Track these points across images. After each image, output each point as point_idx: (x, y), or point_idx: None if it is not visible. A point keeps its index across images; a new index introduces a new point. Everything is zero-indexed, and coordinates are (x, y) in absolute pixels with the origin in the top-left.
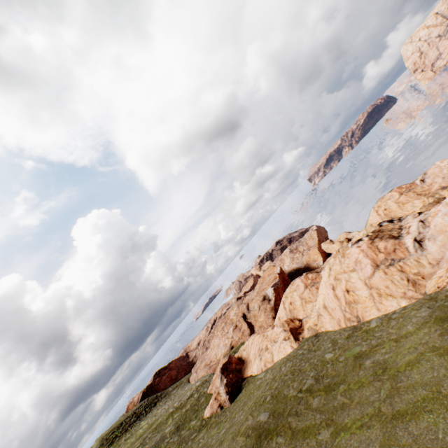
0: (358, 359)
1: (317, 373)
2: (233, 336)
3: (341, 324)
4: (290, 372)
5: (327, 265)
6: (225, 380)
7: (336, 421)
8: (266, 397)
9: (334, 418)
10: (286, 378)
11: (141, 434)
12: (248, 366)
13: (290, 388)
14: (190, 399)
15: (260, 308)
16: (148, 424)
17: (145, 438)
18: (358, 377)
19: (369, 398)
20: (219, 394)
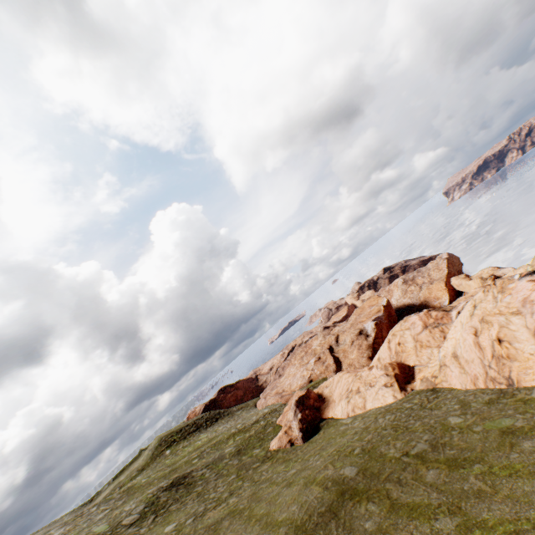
0: (507, 436)
1: (434, 438)
2: (314, 368)
3: (479, 383)
4: (391, 427)
5: (469, 301)
6: (300, 415)
7: (466, 510)
8: (354, 449)
9: (462, 505)
10: (385, 433)
11: (199, 446)
12: (330, 406)
13: (391, 446)
14: (256, 425)
15: (352, 343)
16: (207, 438)
17: (203, 451)
18: (507, 461)
19: (532, 497)
20: (290, 428)
